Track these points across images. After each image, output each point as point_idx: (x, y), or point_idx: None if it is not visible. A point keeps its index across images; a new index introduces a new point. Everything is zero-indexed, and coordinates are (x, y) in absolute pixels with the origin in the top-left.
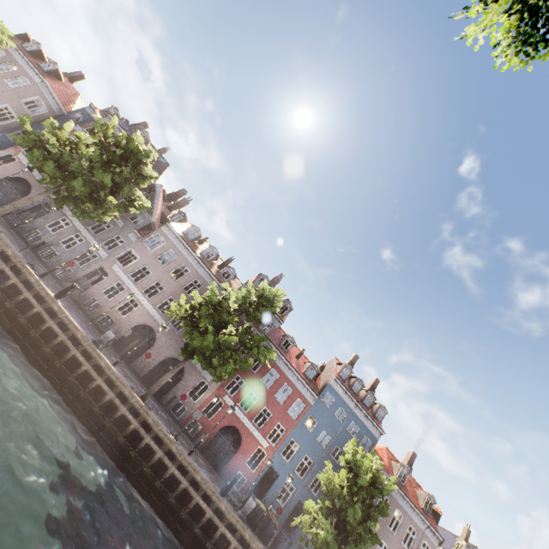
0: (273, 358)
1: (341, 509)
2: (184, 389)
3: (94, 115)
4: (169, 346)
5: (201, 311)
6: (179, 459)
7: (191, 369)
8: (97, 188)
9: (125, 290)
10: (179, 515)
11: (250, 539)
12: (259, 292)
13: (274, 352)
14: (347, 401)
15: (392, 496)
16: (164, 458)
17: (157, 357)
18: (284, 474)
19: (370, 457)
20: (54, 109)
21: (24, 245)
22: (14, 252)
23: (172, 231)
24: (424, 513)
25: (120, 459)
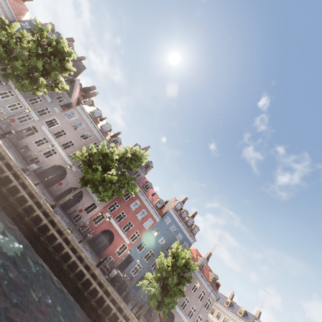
0: (136, 191)
1: (166, 278)
2: (82, 206)
3: (34, 20)
4: (74, 180)
5: (94, 157)
6: (72, 244)
7: (87, 195)
8: (32, 70)
9: (49, 142)
10: (69, 276)
11: (111, 291)
12: (133, 151)
13: (137, 188)
14: (178, 221)
15: (195, 274)
16: (62, 242)
17: (66, 186)
18: (137, 259)
19: (185, 251)
20: (8, 16)
21: None
22: None
23: (83, 110)
24: (211, 284)
25: (33, 241)
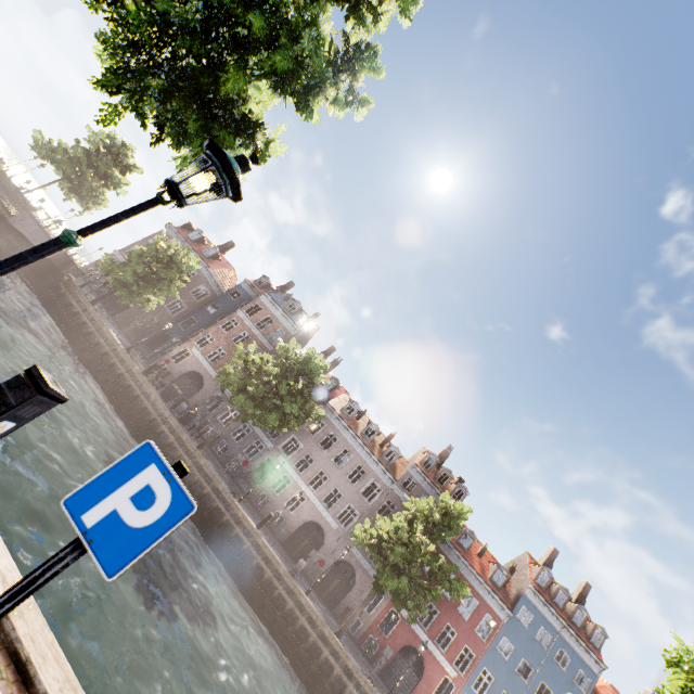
0: (466, 593)
1: None
2: (357, 598)
3: (279, 343)
4: (338, 546)
5: (393, 551)
6: None
7: (363, 573)
8: (284, 414)
9: (291, 482)
10: None
11: None
12: (442, 508)
13: (467, 587)
14: (550, 618)
15: None
16: None
17: (327, 559)
18: None
19: None
20: (215, 291)
21: (206, 447)
22: (224, 487)
23: (332, 411)
24: None
25: None
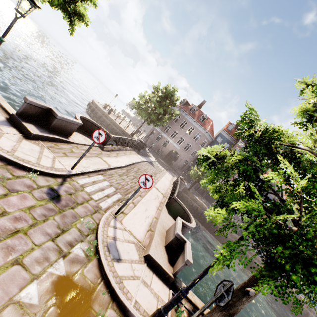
0: None
1: None
2: None
3: None
4: None
5: None
6: None
7: None
8: None
9: None
10: None
11: None
12: None
13: None
14: None
15: None
16: None
17: None
18: None
19: None
20: (209, 140)
21: None
22: None
23: None
24: None
25: None
